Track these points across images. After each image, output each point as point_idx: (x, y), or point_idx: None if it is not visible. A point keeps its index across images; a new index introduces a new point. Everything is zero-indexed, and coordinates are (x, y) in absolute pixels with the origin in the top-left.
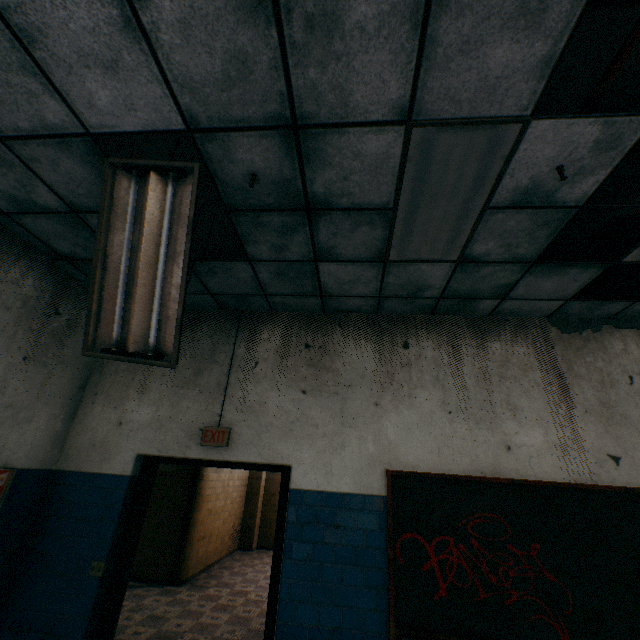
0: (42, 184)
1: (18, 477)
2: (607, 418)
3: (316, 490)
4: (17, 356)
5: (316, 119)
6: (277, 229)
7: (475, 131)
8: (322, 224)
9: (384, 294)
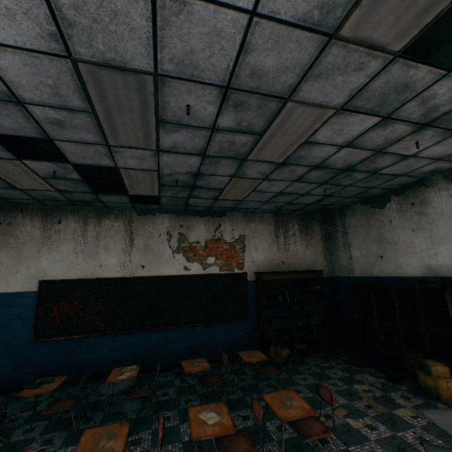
0: None
1: None
2: (145, 251)
3: (1, 292)
4: None
5: None
6: None
7: (0, 160)
8: None
9: (38, 199)
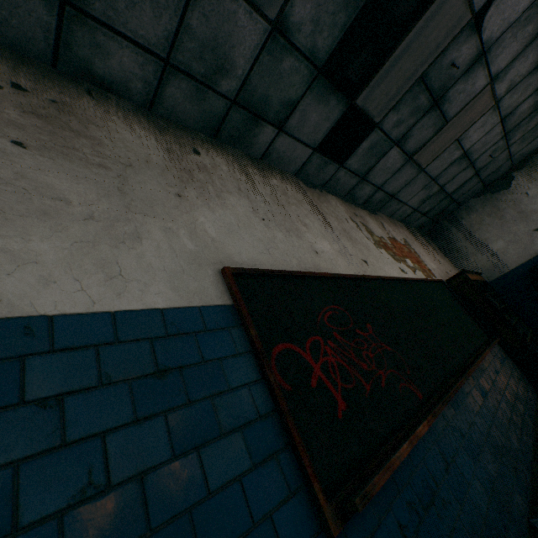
0: None
1: None
2: (350, 239)
3: (88, 312)
4: None
5: None
6: None
7: None
8: None
9: (175, 58)
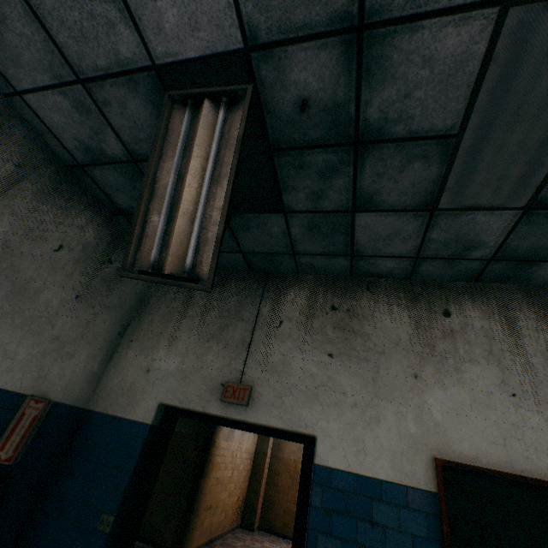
0: (111, 131)
1: (52, 410)
2: None
3: (345, 470)
4: (71, 293)
5: (387, 13)
6: (318, 171)
7: None
8: (368, 162)
9: (422, 254)
